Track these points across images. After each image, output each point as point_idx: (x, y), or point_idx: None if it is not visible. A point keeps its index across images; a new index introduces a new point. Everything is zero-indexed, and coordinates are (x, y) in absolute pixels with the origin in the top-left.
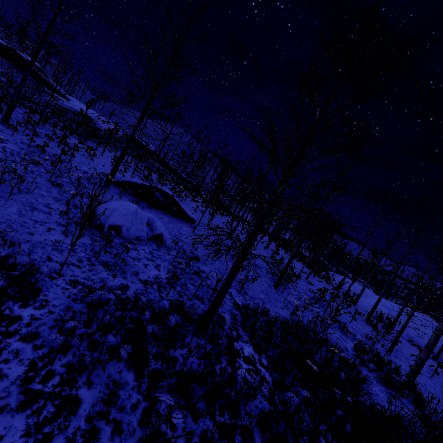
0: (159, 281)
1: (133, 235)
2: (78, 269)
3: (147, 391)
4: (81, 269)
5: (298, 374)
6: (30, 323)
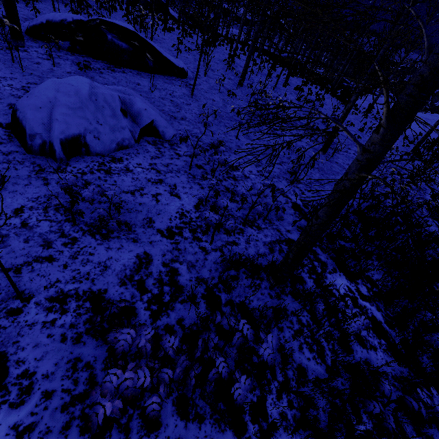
0: (188, 220)
1: (110, 144)
2: (52, 266)
3: None
4: (57, 263)
5: (437, 320)
6: None
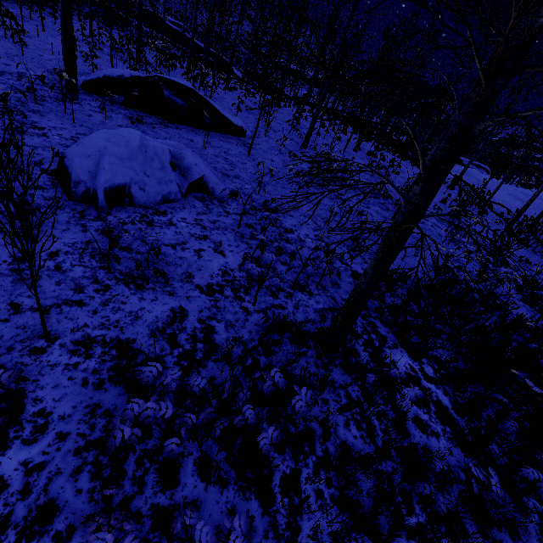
0: (231, 278)
1: (155, 196)
2: (81, 310)
3: (289, 528)
4: (87, 308)
5: (509, 404)
6: (27, 486)
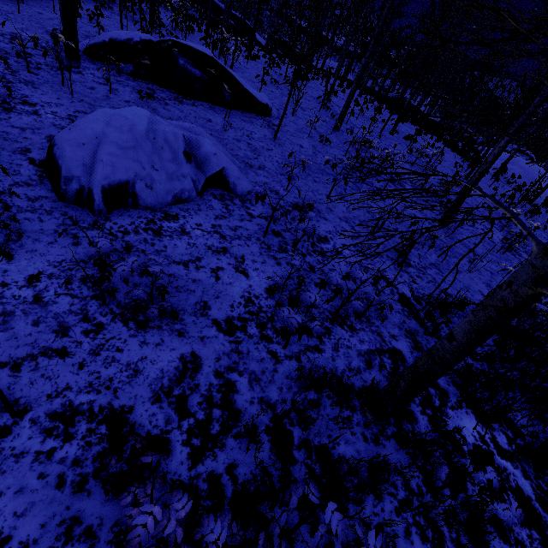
0: (255, 308)
1: (165, 195)
2: (64, 363)
3: None
4: (71, 360)
5: None
6: None
